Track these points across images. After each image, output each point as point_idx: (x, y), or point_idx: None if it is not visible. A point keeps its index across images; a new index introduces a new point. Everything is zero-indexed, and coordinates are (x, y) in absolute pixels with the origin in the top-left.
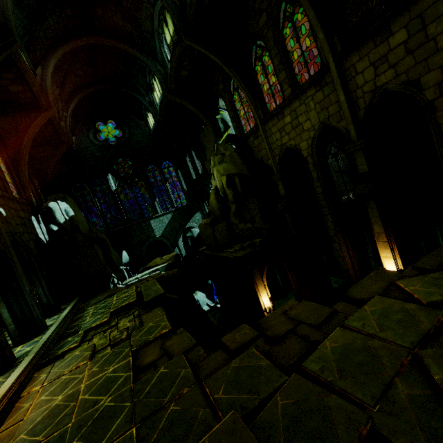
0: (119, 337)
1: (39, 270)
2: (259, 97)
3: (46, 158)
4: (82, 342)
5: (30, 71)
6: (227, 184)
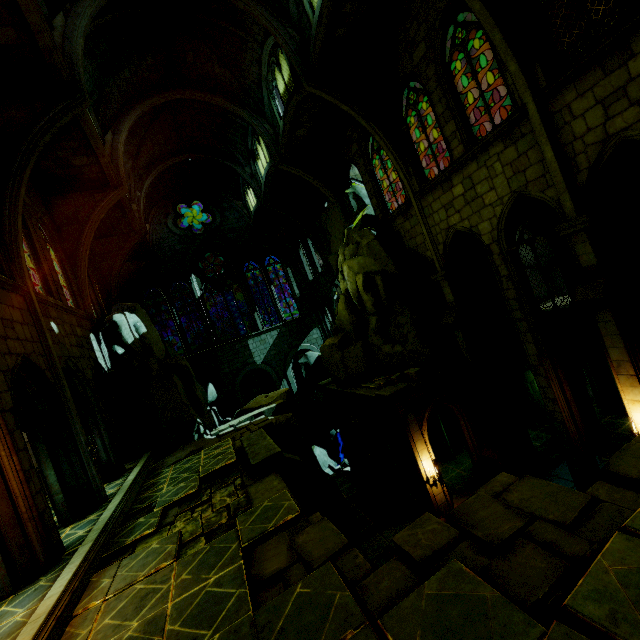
0: (216, 521)
1: (97, 411)
2: (413, 160)
3: (111, 254)
4: (159, 526)
5: (99, 138)
6: (364, 287)
